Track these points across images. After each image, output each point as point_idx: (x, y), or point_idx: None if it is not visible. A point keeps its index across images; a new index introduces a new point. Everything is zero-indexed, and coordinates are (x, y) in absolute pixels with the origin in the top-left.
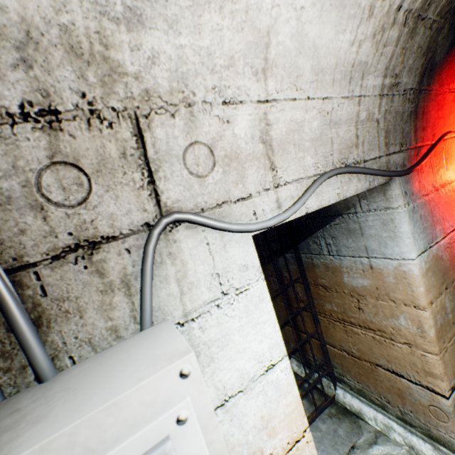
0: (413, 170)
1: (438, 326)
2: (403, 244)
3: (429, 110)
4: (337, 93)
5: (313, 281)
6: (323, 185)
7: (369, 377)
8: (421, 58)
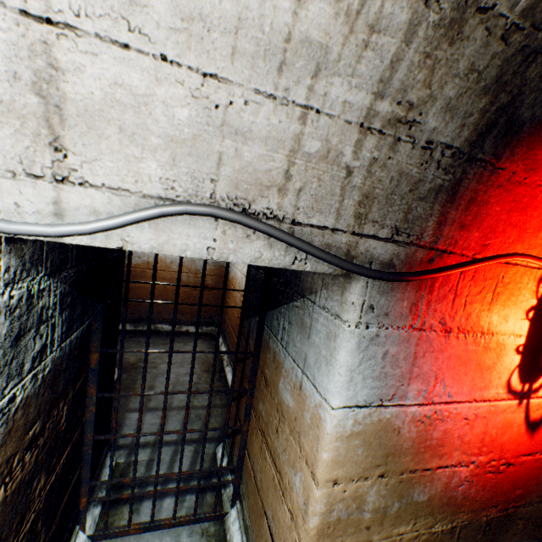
0: (399, 278)
1: (331, 519)
2: (332, 378)
3: (490, 201)
4: (245, 78)
5: (262, 366)
6: (178, 221)
7: (257, 520)
8: (480, 96)
